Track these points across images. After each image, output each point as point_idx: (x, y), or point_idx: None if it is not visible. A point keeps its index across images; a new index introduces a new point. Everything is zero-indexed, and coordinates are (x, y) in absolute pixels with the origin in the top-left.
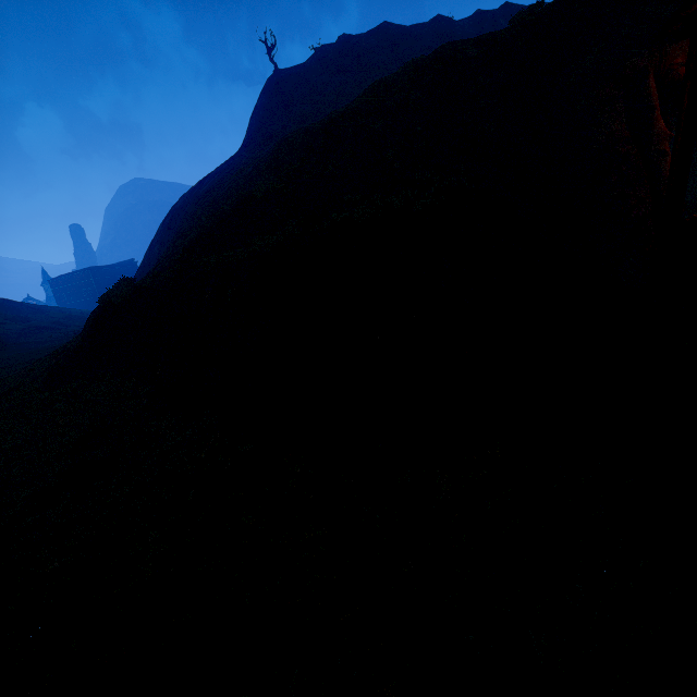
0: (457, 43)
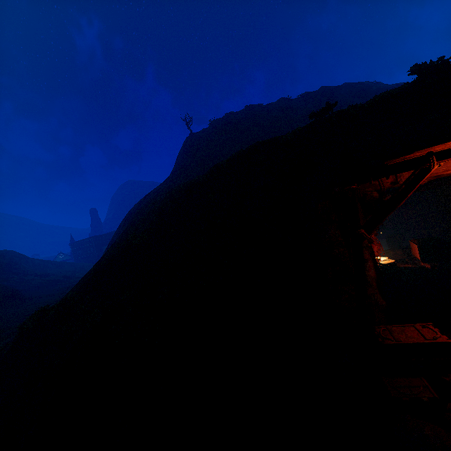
0: (259, 144)
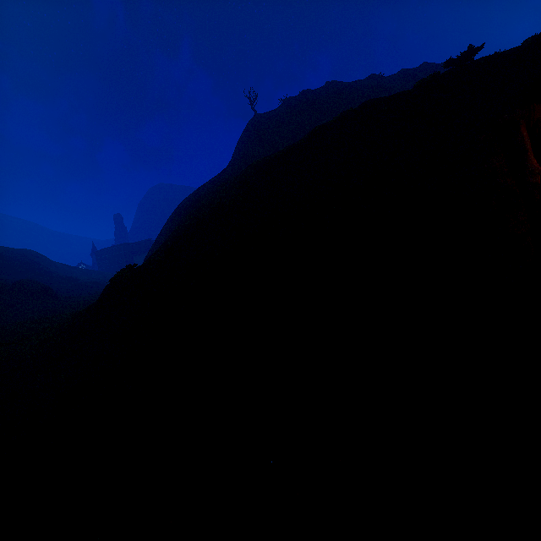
0: (376, 100)
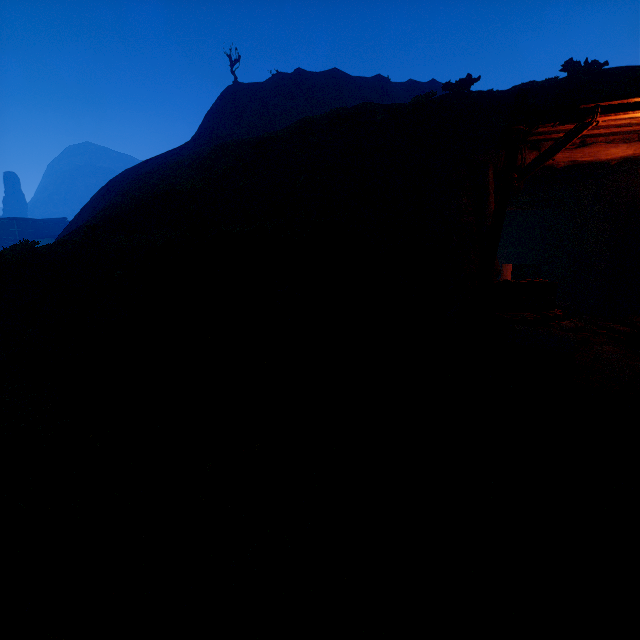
0: (373, 104)
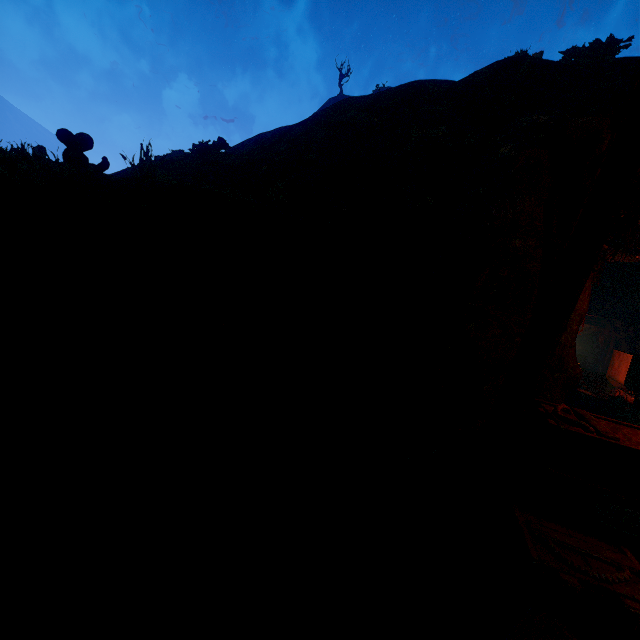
0: (445, 82)
